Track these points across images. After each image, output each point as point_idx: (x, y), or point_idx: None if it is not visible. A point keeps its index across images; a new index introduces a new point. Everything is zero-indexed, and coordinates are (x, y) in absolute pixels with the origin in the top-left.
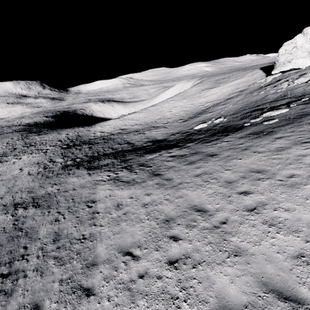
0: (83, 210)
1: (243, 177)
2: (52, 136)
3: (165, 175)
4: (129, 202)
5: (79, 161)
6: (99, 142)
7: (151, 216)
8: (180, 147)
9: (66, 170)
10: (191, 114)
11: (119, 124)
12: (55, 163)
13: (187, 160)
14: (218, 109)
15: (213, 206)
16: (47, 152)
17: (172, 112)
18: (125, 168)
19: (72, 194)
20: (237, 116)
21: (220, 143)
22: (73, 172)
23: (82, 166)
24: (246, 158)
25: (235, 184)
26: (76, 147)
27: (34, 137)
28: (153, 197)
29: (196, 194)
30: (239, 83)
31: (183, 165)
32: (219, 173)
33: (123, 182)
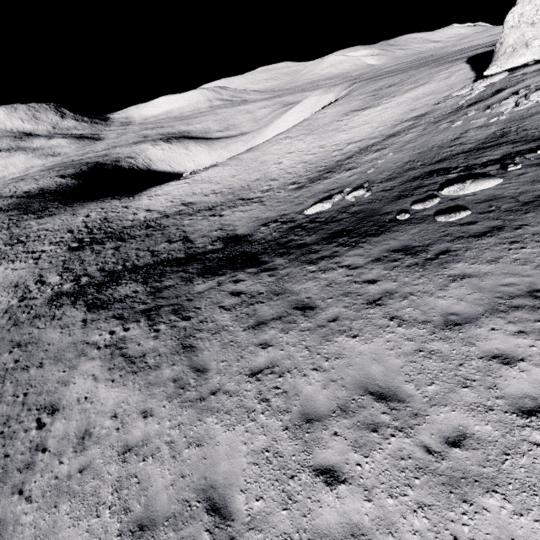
0: (25, 435)
1: (344, 406)
2: (60, 220)
3: (201, 352)
4: (104, 431)
5: (83, 284)
6: (137, 235)
7: (120, 498)
8: (262, 265)
9: (53, 306)
10: (314, 170)
11: (184, 193)
12: (43, 288)
13: (255, 314)
14: (366, 161)
15: (248, 504)
16: (40, 259)
17: (282, 164)
18: (146, 316)
19: (31, 381)
20: (392, 188)
21: (333, 270)
22: (61, 314)
23: (82, 299)
24: (369, 335)
25: (318, 429)
26: (94, 246)
27: (29, 224)
28: (151, 427)
29: (230, 444)
30: (418, 97)
31: (241, 330)
32: (298, 378)
33: (124, 358)
